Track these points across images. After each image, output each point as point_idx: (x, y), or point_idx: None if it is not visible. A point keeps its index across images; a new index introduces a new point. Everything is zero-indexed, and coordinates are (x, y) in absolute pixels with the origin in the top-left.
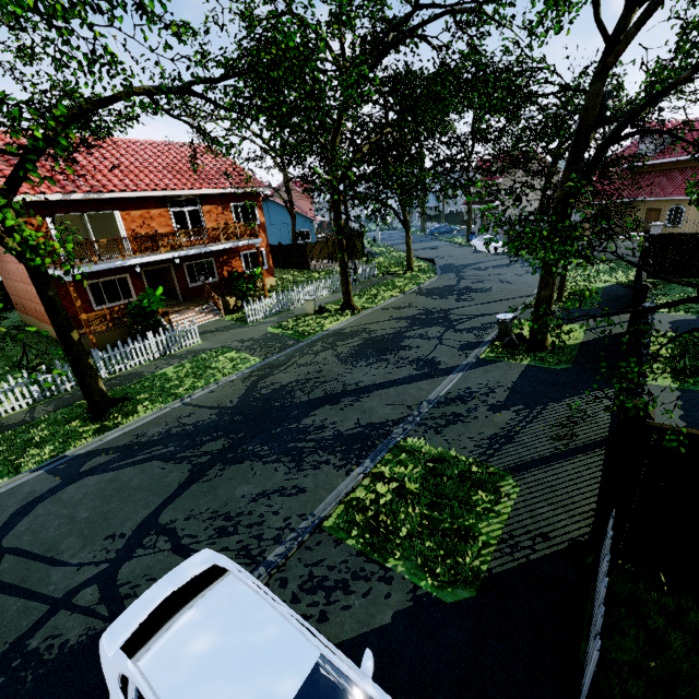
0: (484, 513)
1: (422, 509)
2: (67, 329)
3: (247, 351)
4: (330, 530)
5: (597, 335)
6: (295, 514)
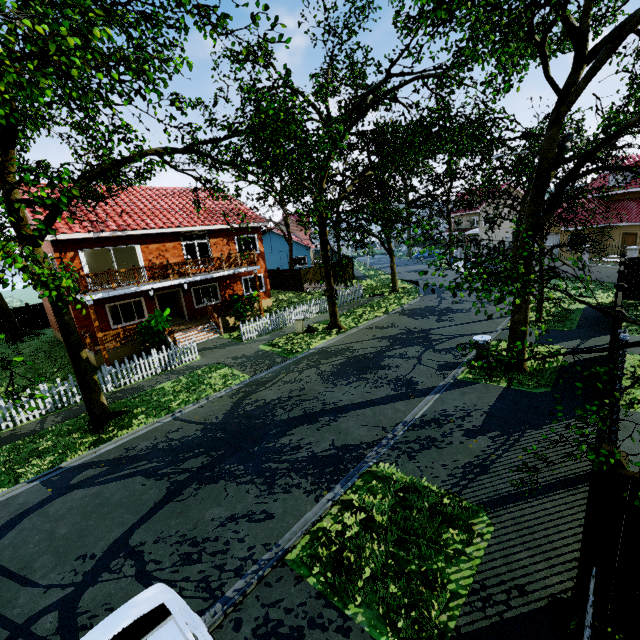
0: (454, 556)
1: (388, 546)
2: (77, 348)
3: (238, 367)
4: (292, 564)
5: (578, 358)
6: (260, 543)
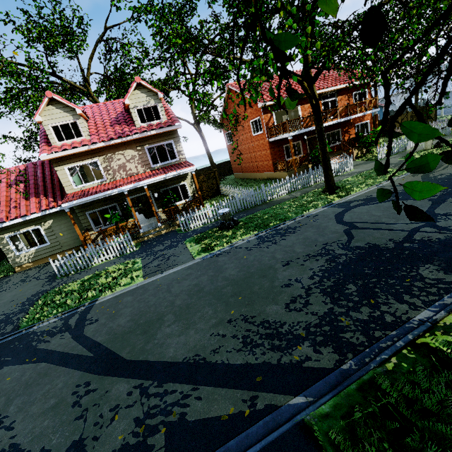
0: None
1: None
2: (325, 145)
3: (396, 167)
4: None
5: None
6: None
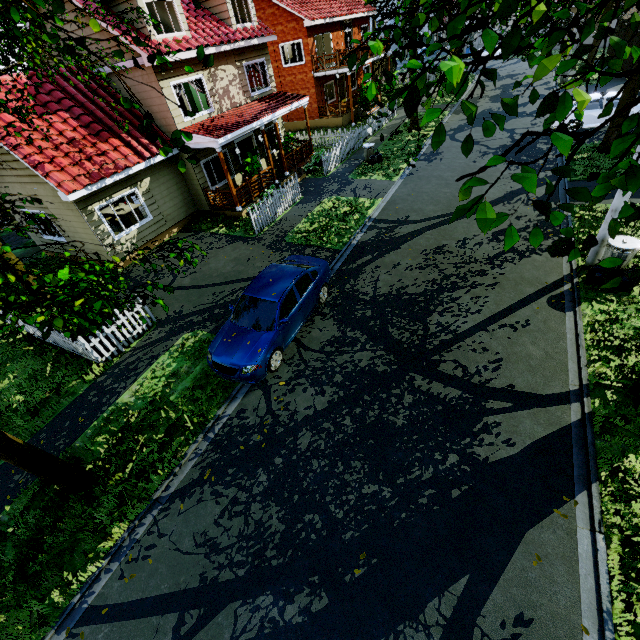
0: None
1: None
2: None
3: None
4: None
5: None
6: None
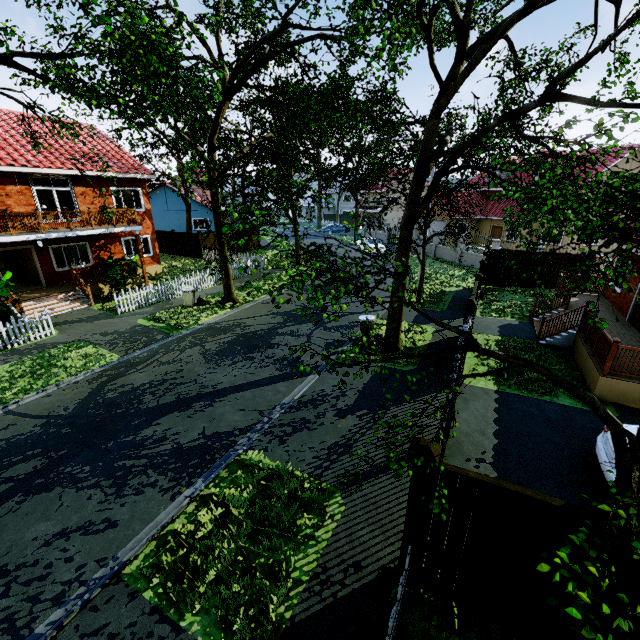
0: (304, 541)
1: (240, 542)
2: None
3: (106, 346)
4: (129, 578)
5: (443, 337)
6: (93, 560)
